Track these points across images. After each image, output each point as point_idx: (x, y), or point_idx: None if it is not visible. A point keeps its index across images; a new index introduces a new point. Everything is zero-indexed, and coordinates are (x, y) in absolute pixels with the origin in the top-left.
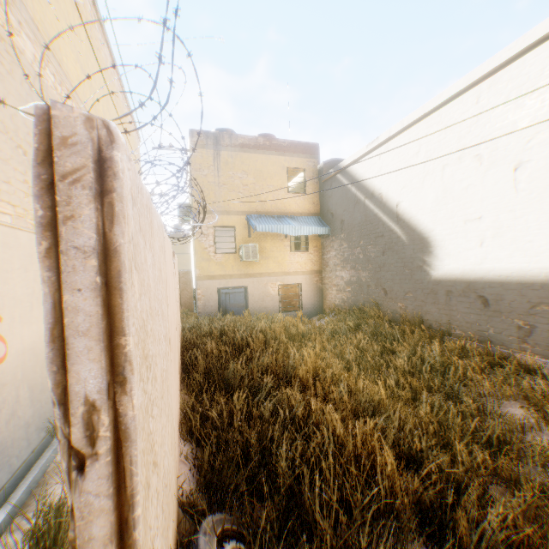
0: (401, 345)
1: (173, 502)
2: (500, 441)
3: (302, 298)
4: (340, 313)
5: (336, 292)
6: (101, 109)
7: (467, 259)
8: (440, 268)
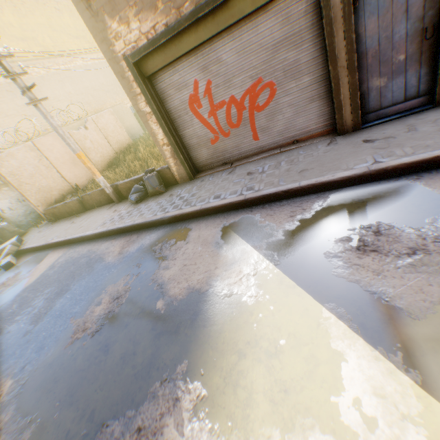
0: None
1: (60, 190)
2: None
3: None
4: None
5: None
6: (49, 41)
7: None
8: None
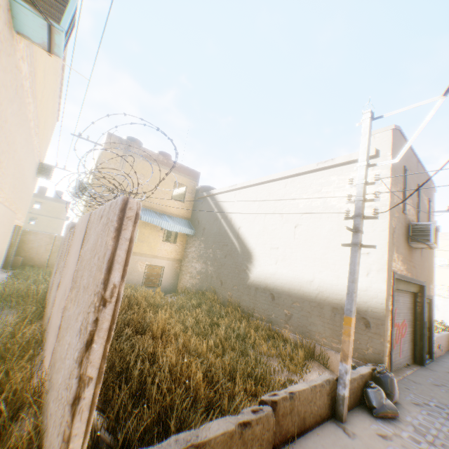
0: (223, 320)
1: None
2: (262, 377)
3: (162, 278)
4: (189, 294)
5: (189, 277)
6: (45, 100)
7: (268, 270)
8: (255, 273)
